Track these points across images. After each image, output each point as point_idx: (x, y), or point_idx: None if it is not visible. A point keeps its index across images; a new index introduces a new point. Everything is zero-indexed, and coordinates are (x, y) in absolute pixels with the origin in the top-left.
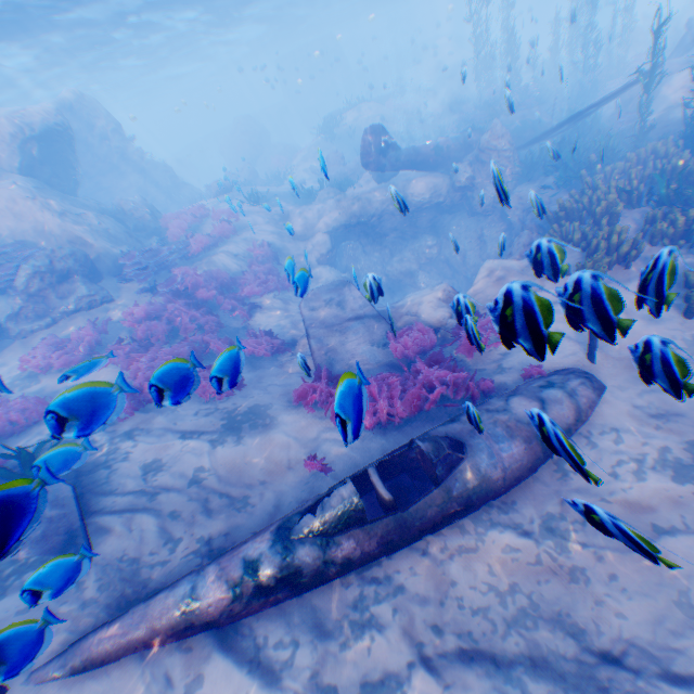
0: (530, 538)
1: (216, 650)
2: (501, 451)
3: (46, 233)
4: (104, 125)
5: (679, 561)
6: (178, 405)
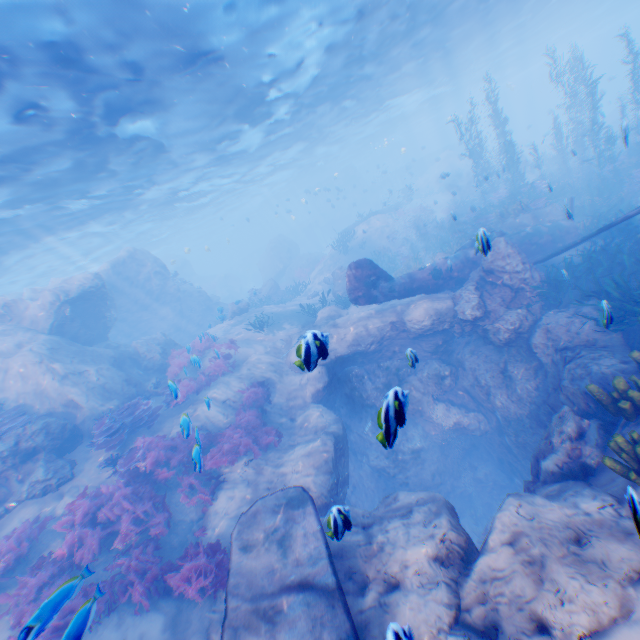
0: None
1: None
2: None
3: (43, 395)
4: (148, 269)
5: None
6: None
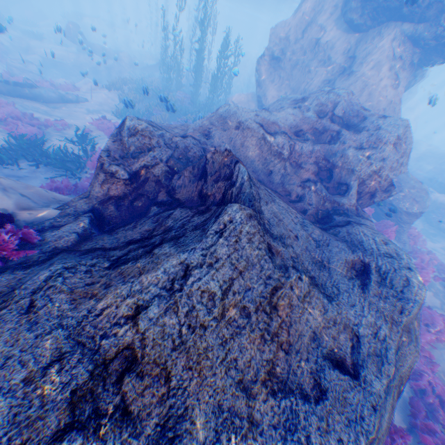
0: (49, 108)
1: None
2: (51, 94)
3: None
4: None
5: (75, 114)
6: None
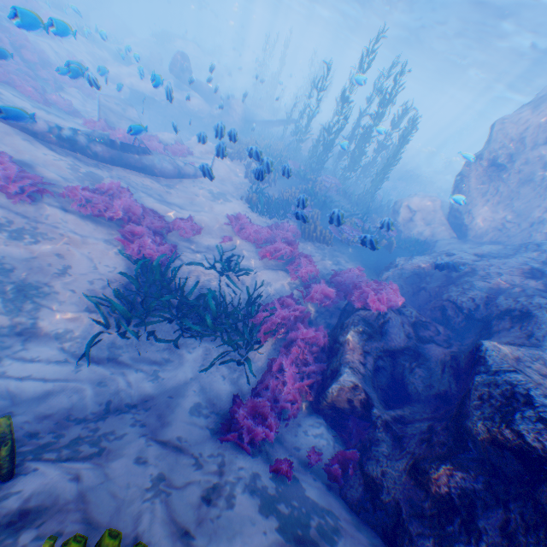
0: (161, 185)
1: (36, 142)
2: (165, 164)
3: None
4: None
5: (196, 199)
6: (8, 87)
